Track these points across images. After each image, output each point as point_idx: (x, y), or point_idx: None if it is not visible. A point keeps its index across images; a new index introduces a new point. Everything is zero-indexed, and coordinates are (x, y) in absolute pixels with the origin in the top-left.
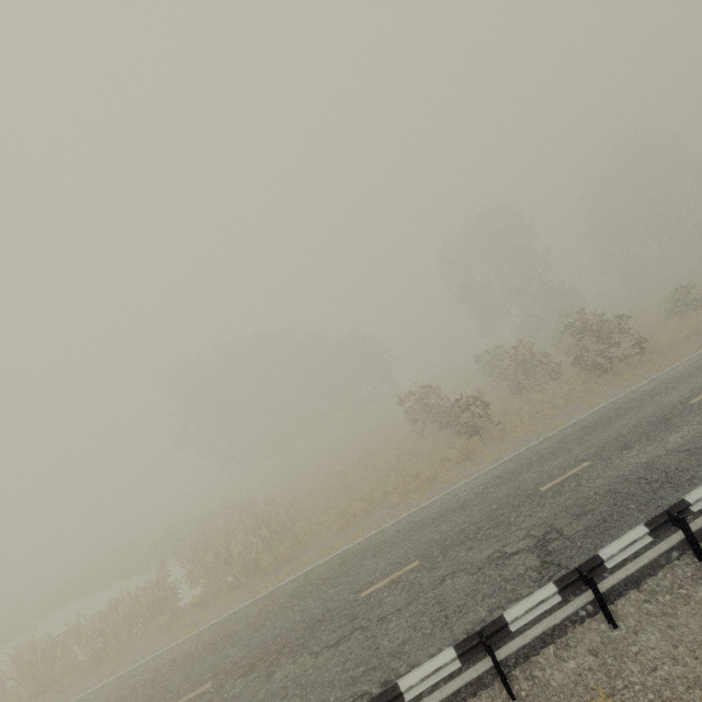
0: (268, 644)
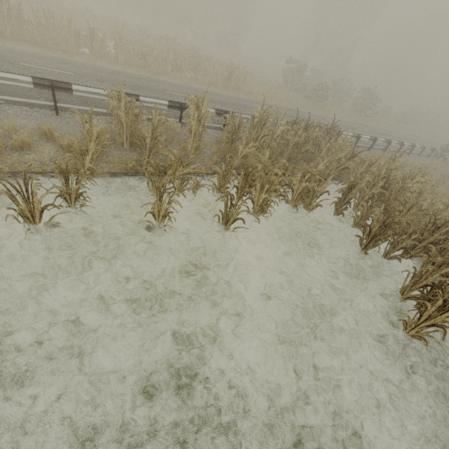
0: (288, 114)
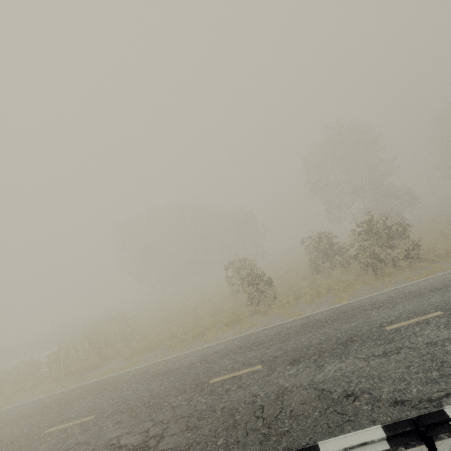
0: None
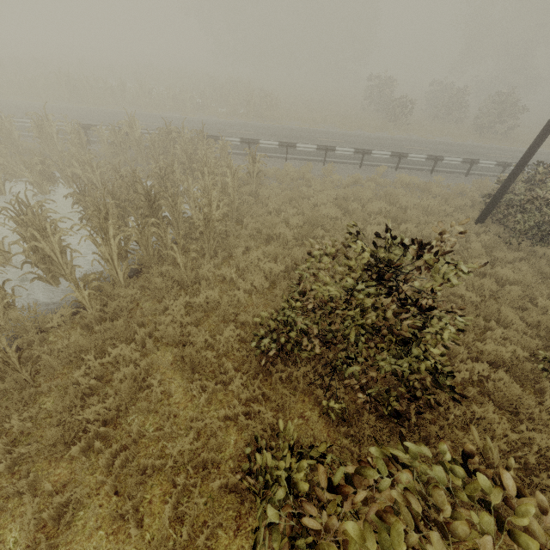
0: (277, 134)
